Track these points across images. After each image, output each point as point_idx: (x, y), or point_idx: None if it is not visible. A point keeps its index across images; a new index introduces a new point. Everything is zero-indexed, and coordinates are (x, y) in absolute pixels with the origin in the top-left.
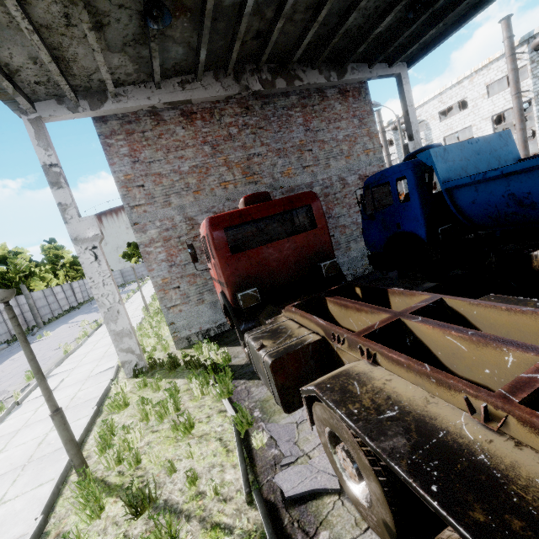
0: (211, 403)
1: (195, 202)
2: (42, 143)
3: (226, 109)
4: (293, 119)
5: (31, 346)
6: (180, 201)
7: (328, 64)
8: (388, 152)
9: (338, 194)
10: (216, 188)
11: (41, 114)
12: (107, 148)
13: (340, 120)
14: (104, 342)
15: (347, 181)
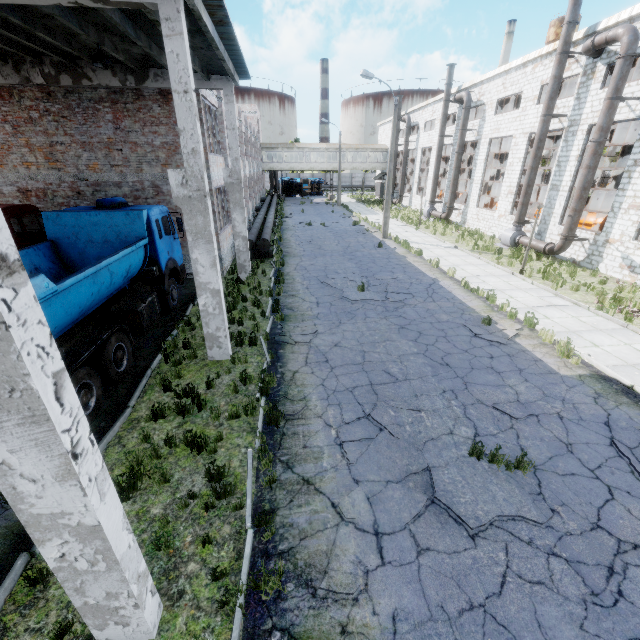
0: None
1: None
2: None
3: (26, 91)
4: (101, 114)
5: None
6: None
7: (124, 66)
8: (443, 131)
9: (150, 199)
10: (19, 166)
11: None
12: None
13: (159, 124)
14: None
15: (162, 189)
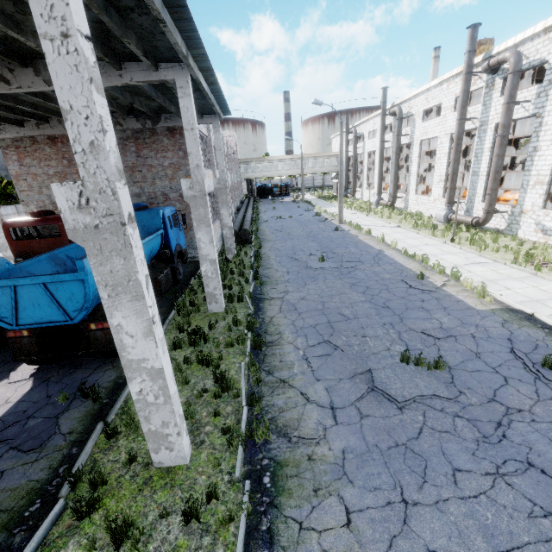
0: None
1: None
2: None
3: None
4: (128, 147)
5: None
6: (49, 192)
7: (144, 114)
8: (383, 138)
9: (161, 204)
10: None
11: None
12: (5, 155)
13: (167, 151)
14: None
15: (169, 196)
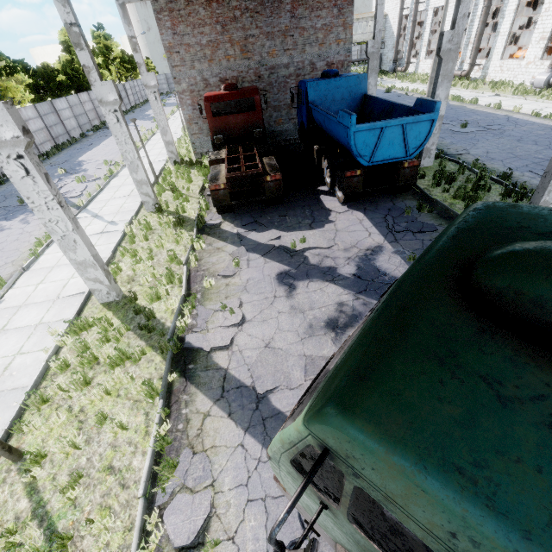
0: (201, 178)
1: (209, 68)
2: (126, 21)
3: None
4: (283, 5)
5: (111, 138)
6: (200, 66)
7: None
8: None
9: (307, 76)
10: (222, 59)
11: (125, 1)
12: (158, 22)
13: (322, 9)
14: (159, 146)
15: (316, 66)
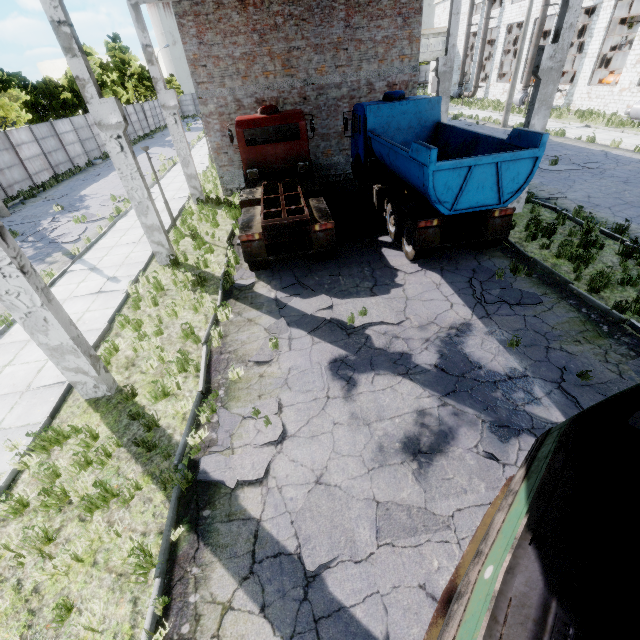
0: (229, 221)
1: (243, 87)
2: (140, 26)
3: None
4: (336, 12)
5: None
6: (232, 84)
7: None
8: None
9: (363, 98)
10: (259, 76)
11: (138, 1)
12: (181, 28)
13: (383, 17)
14: (180, 179)
15: (374, 87)
